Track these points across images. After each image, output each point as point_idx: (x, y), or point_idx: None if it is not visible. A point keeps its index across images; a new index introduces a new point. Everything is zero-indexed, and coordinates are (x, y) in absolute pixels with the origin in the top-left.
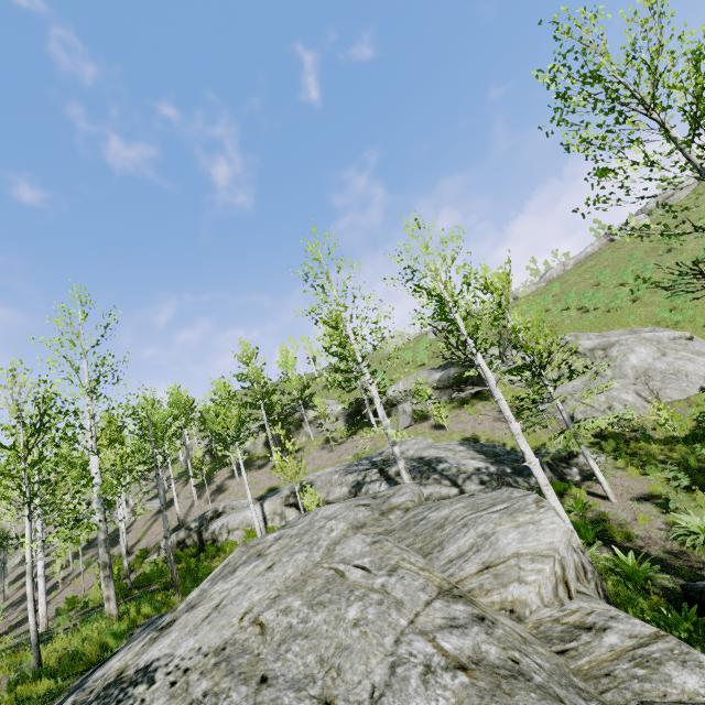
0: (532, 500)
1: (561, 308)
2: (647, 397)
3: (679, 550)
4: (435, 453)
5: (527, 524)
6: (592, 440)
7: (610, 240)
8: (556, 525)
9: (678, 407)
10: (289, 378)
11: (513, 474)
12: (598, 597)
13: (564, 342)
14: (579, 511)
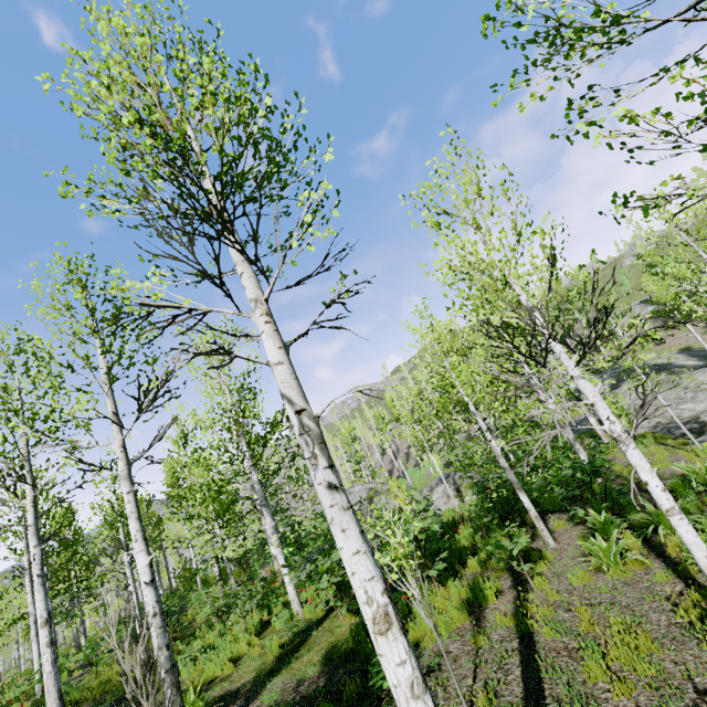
0: None
1: None
2: None
3: None
4: (662, 361)
5: None
6: None
7: None
8: None
9: None
10: None
11: None
12: None
13: None
14: None
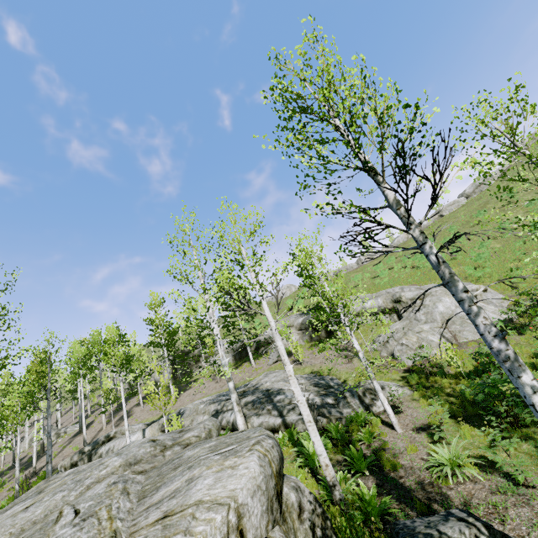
0: (254, 442)
1: (400, 267)
2: (449, 337)
3: (428, 480)
4: (282, 385)
5: (227, 469)
6: (403, 374)
7: (440, 216)
8: (247, 471)
9: (470, 346)
10: (190, 321)
11: (333, 404)
12: (312, 537)
13: (393, 293)
14: (367, 441)
